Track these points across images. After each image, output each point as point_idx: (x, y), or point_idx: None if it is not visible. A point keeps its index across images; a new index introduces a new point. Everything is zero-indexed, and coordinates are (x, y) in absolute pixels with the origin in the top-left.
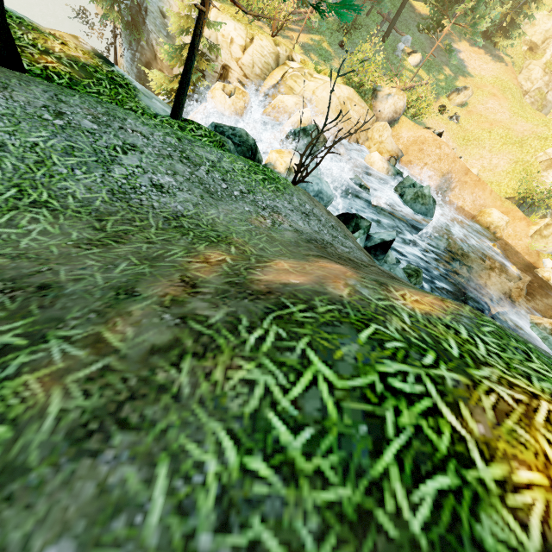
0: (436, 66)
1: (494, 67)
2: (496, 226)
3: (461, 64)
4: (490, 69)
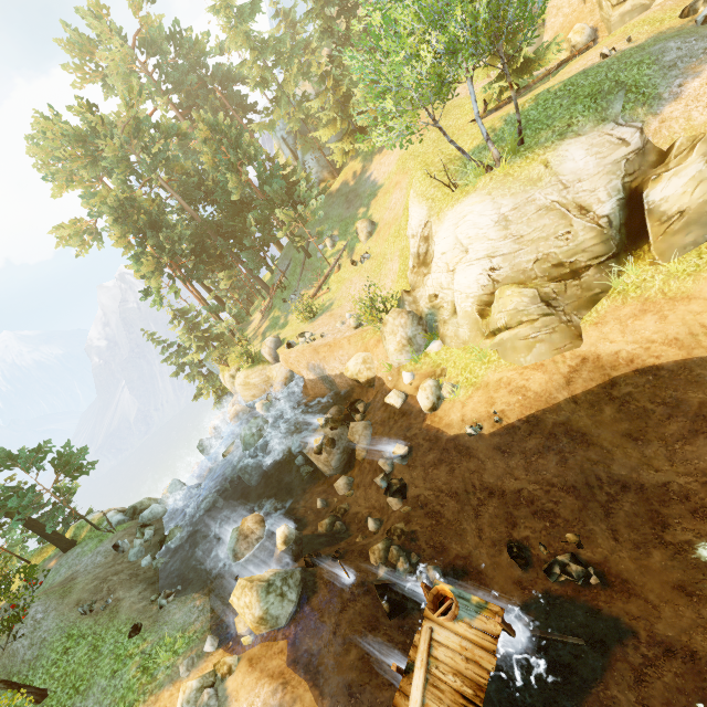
0: (352, 220)
1: (398, 149)
2: (356, 374)
3: (373, 186)
4: (395, 156)
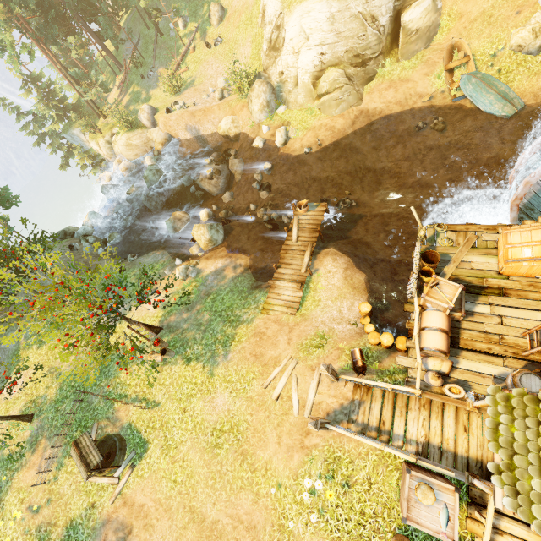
0: (200, 2)
1: None
2: (227, 131)
3: None
4: None
